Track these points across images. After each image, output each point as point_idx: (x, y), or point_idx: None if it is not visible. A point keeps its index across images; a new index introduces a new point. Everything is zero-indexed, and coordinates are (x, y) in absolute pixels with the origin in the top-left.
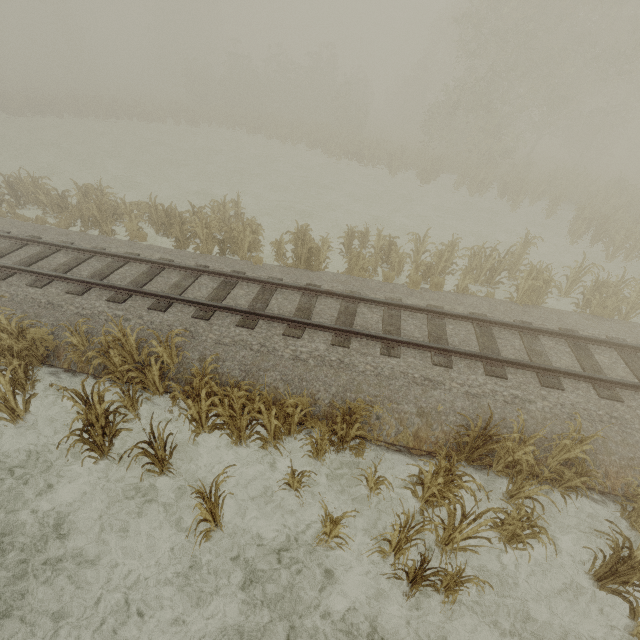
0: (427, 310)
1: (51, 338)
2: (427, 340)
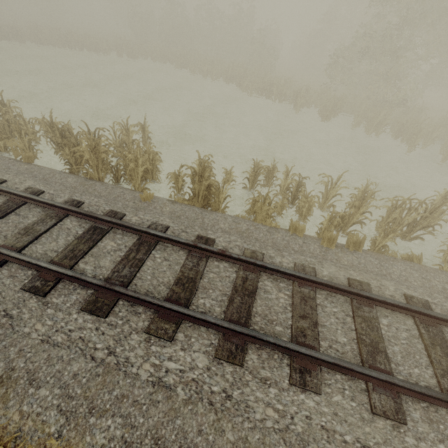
0: (352, 292)
1: None
2: (357, 350)
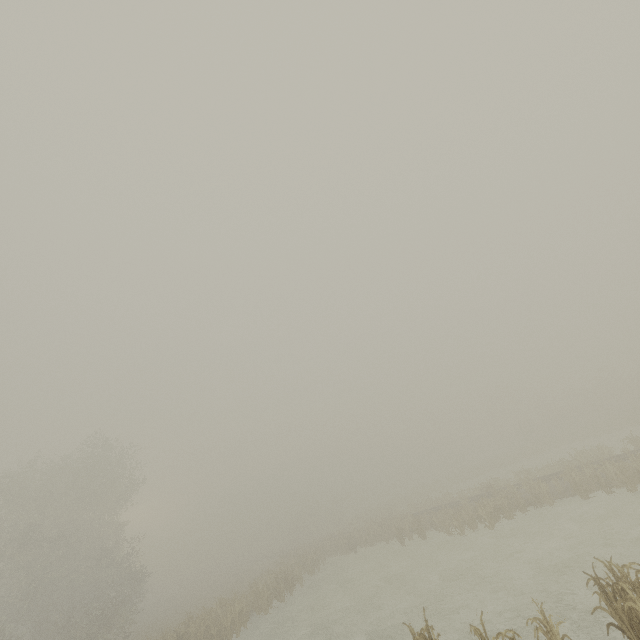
0: None
1: (547, 486)
2: None
